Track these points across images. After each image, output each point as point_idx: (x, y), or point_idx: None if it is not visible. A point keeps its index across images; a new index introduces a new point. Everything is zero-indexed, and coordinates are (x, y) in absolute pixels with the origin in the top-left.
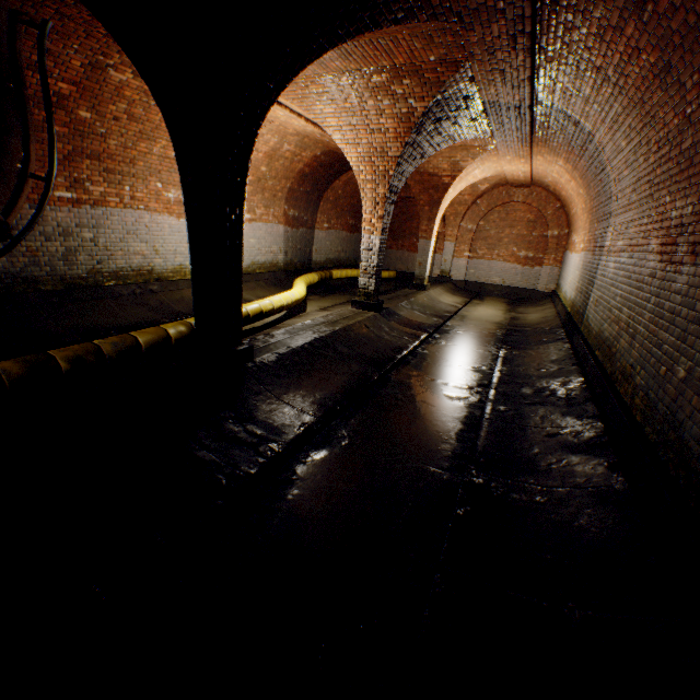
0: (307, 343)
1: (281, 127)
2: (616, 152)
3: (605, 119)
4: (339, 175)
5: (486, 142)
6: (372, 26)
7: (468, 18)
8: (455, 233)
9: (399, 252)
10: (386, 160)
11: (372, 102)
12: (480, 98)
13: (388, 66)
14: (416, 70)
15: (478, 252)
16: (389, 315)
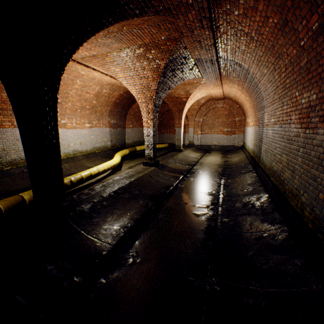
0: (113, 192)
1: (100, 81)
2: (262, 76)
3: (254, 60)
4: (134, 102)
5: (199, 80)
6: (122, 18)
7: (175, 10)
8: (193, 123)
9: (168, 134)
10: (150, 91)
11: (138, 63)
12: (192, 58)
13: (142, 44)
14: (156, 45)
15: (205, 131)
16: (163, 167)
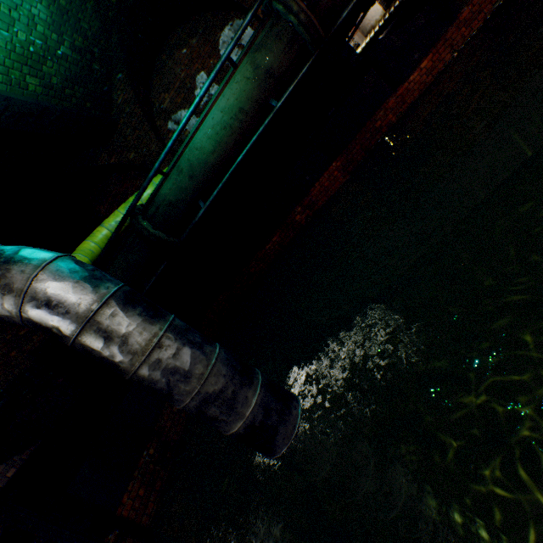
0: None
1: None
2: None
3: None
4: None
5: None
6: None
7: None
8: None
9: None
10: None
11: None
12: None
13: None
14: None
15: None
16: None
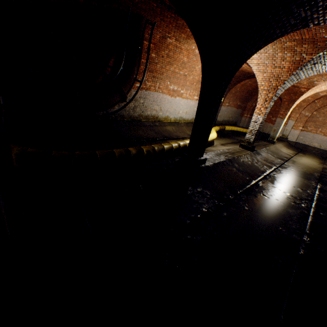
0: (224, 161)
1: None
2: None
3: None
4: (240, 81)
5: None
6: (303, 27)
7: None
8: (296, 116)
9: None
10: (278, 81)
11: (280, 54)
12: None
13: (298, 39)
14: (313, 41)
15: (308, 128)
16: (257, 154)
